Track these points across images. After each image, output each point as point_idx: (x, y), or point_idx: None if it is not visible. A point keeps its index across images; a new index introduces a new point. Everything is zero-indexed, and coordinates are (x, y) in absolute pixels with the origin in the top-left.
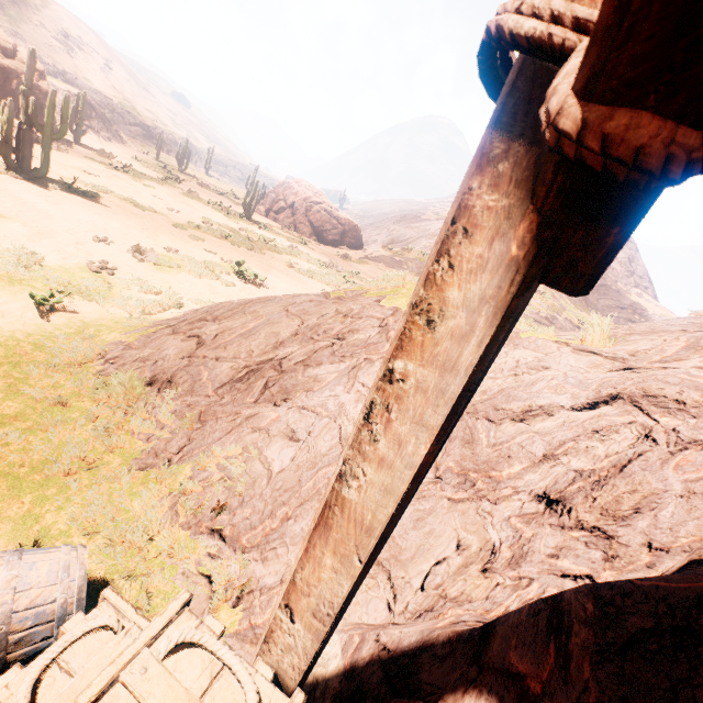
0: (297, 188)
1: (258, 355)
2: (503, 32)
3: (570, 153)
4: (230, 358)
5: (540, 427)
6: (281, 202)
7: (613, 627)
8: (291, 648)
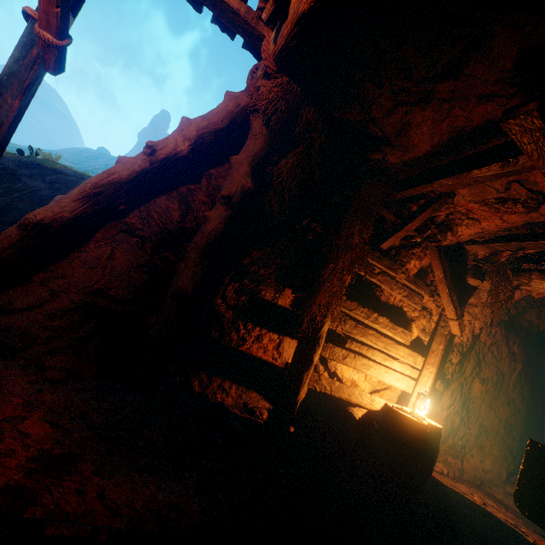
0: None
1: None
2: (26, 11)
3: (39, 36)
4: None
5: None
6: None
7: None
8: None
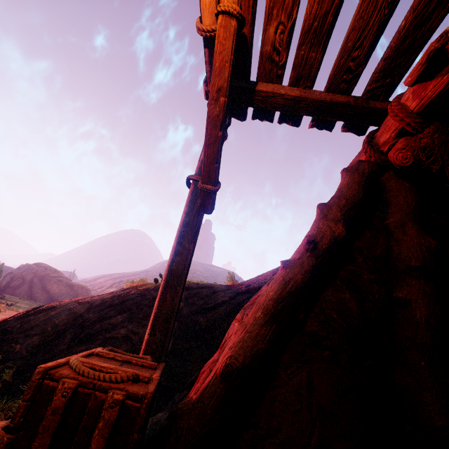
0: (37, 268)
1: (63, 325)
2: (190, 178)
3: (202, 189)
4: (39, 332)
5: (222, 309)
6: (20, 279)
7: (247, 307)
8: (155, 350)
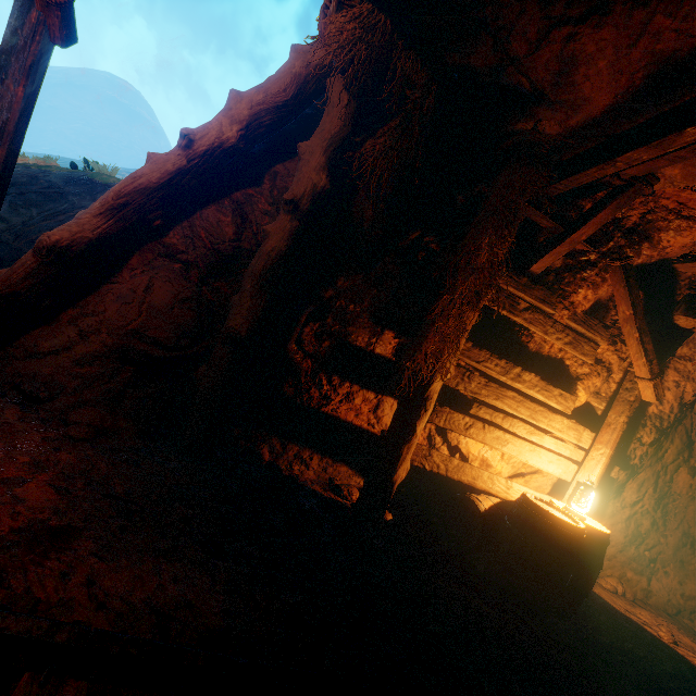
0: None
1: None
2: None
3: None
4: None
5: None
6: None
7: None
8: None
